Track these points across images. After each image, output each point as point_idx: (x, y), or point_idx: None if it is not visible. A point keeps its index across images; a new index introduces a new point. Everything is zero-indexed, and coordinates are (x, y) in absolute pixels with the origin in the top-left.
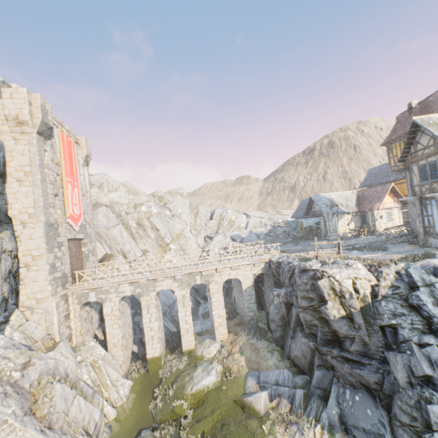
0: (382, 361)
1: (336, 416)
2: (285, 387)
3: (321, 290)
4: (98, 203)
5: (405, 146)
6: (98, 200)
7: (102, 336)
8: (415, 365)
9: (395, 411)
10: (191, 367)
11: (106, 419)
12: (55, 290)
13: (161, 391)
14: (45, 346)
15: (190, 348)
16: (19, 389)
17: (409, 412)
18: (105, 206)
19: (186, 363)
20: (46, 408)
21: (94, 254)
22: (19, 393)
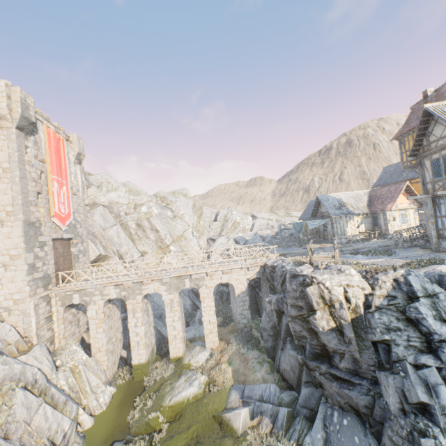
0: (375, 381)
1: (321, 441)
2: (269, 404)
3: (309, 298)
4: (96, 203)
5: (416, 138)
6: (95, 200)
7: (90, 339)
8: (408, 389)
9: (385, 442)
10: (176, 376)
11: (81, 428)
12: (34, 291)
13: (141, 401)
14: (19, 349)
15: (178, 355)
16: None
17: (400, 444)
18: (102, 206)
19: (172, 371)
20: (3, 417)
21: (85, 255)
22: None
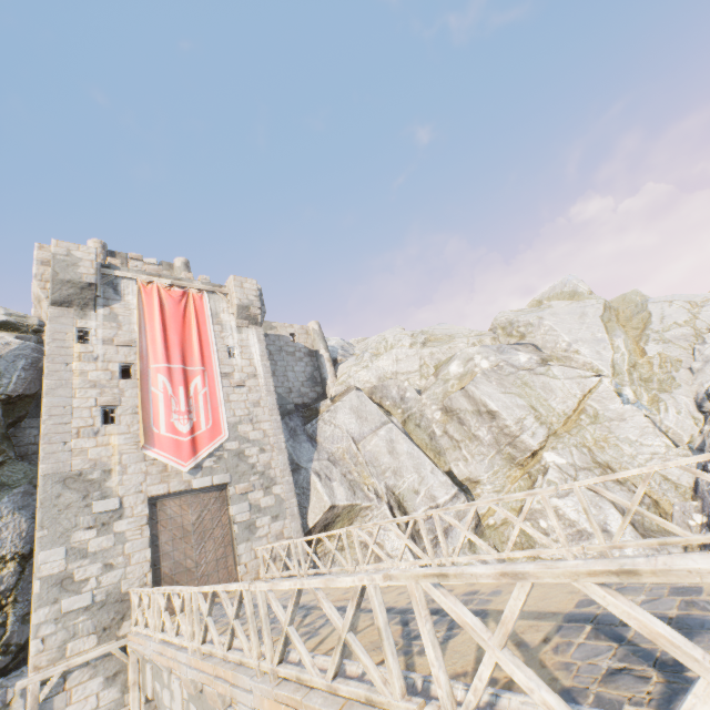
0: None
1: None
2: None
3: None
4: (349, 388)
5: None
6: (350, 383)
7: None
8: None
9: None
10: None
11: None
12: (56, 651)
13: None
14: None
15: None
16: None
17: None
18: (354, 390)
19: None
20: None
21: (281, 516)
22: None
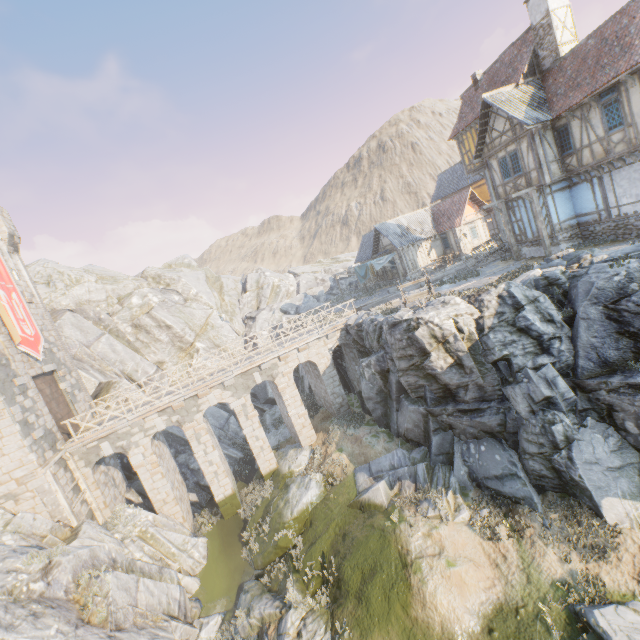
0: (501, 399)
1: (465, 476)
2: (404, 468)
3: (420, 342)
4: (56, 310)
5: (479, 135)
6: (53, 306)
7: (139, 498)
8: (534, 391)
9: (522, 446)
10: (282, 489)
11: (188, 593)
12: (42, 458)
13: (251, 533)
14: (60, 539)
15: (272, 468)
16: (51, 602)
17: (536, 441)
18: (69, 312)
19: (272, 488)
20: (104, 609)
21: (81, 390)
22: (54, 606)
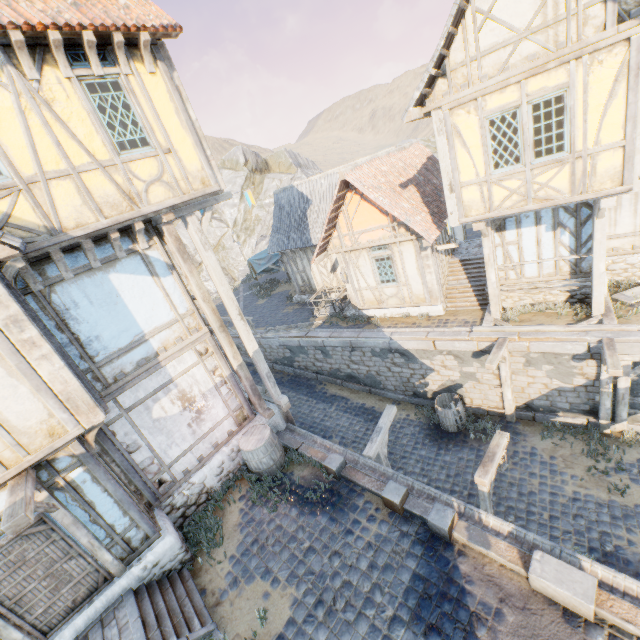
0: None
1: None
2: None
3: None
4: None
5: None
6: None
7: None
8: None
9: None
10: None
11: None
12: None
13: None
14: None
15: None
16: None
17: None
18: None
19: None
20: None
21: None
22: None
